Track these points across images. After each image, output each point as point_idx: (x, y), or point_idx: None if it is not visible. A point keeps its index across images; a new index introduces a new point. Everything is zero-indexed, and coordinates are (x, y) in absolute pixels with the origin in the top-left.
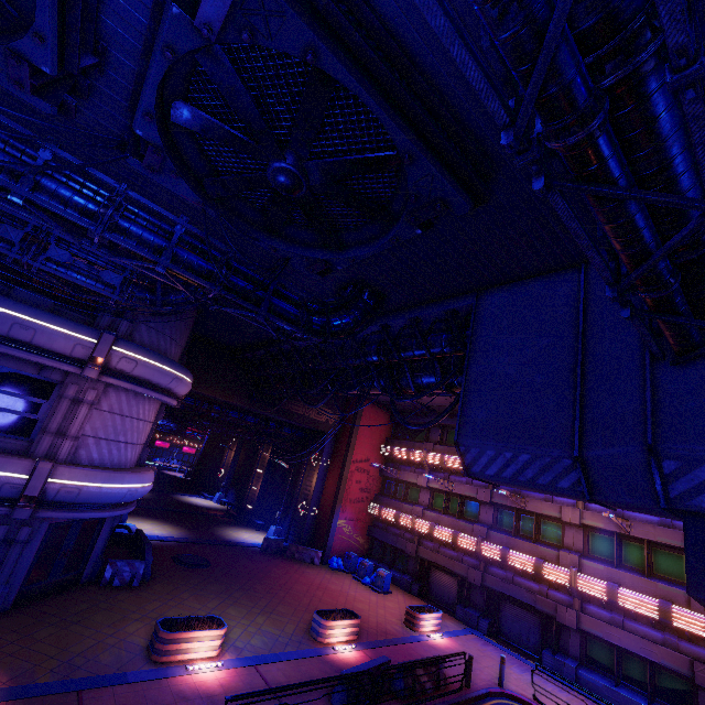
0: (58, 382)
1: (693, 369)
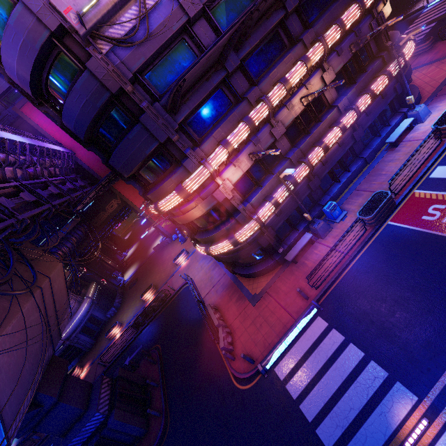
0: None
1: None
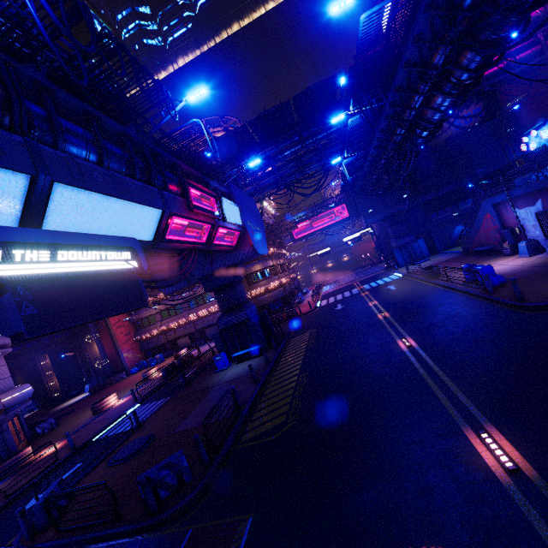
0: None
1: (189, 256)
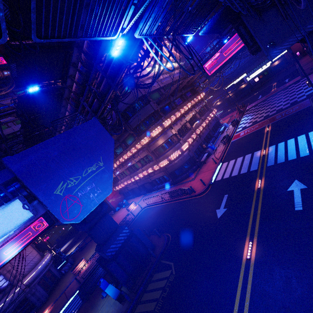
0: (0, 274)
1: None
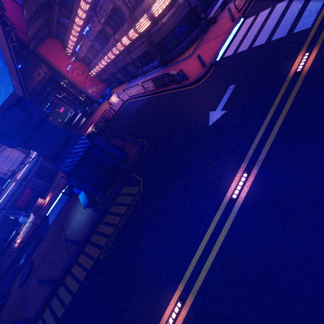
0: None
1: None
